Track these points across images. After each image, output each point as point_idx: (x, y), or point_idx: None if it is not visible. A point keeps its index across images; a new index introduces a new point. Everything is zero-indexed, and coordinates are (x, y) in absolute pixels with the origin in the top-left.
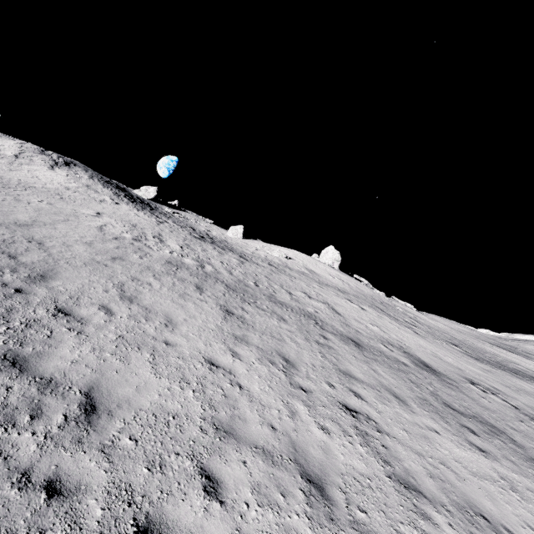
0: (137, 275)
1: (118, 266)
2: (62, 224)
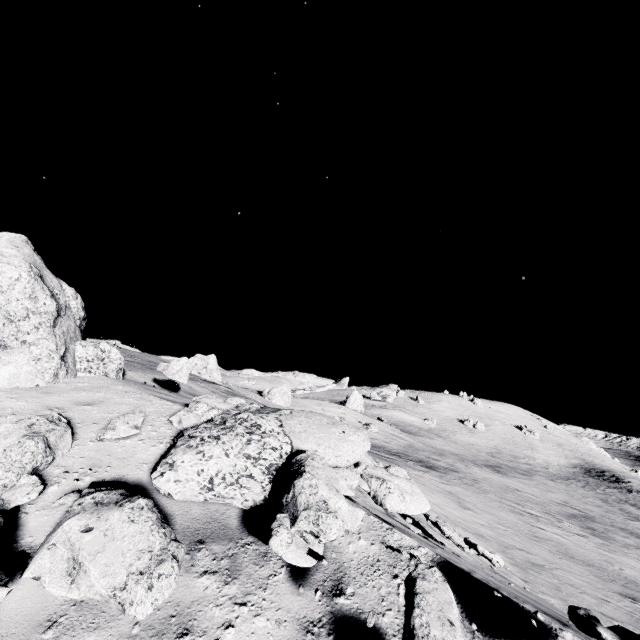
0: None
1: None
2: None
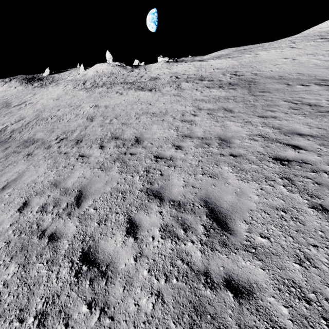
0: None
1: None
2: None
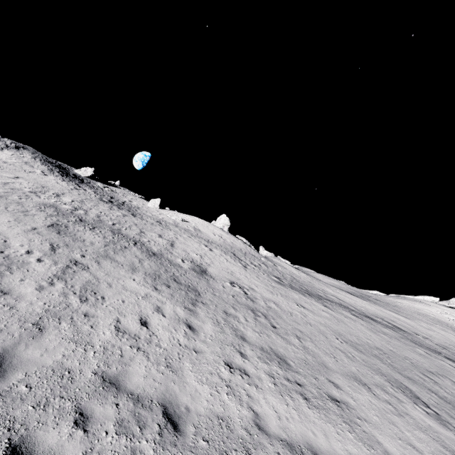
0: (1, 203)
1: None
2: None
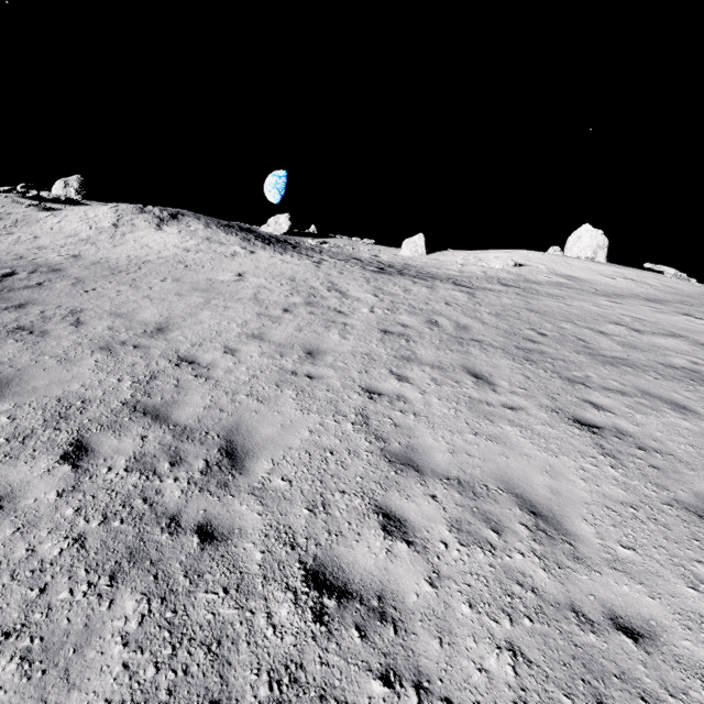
0: (368, 382)
1: (327, 370)
2: (205, 311)
